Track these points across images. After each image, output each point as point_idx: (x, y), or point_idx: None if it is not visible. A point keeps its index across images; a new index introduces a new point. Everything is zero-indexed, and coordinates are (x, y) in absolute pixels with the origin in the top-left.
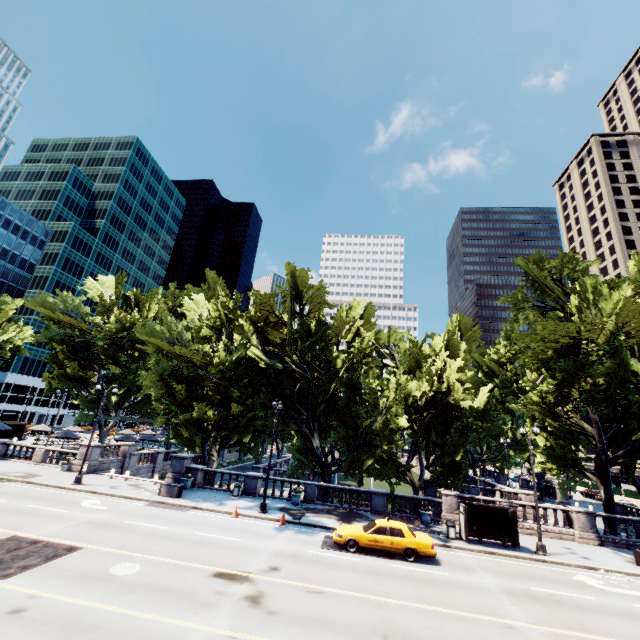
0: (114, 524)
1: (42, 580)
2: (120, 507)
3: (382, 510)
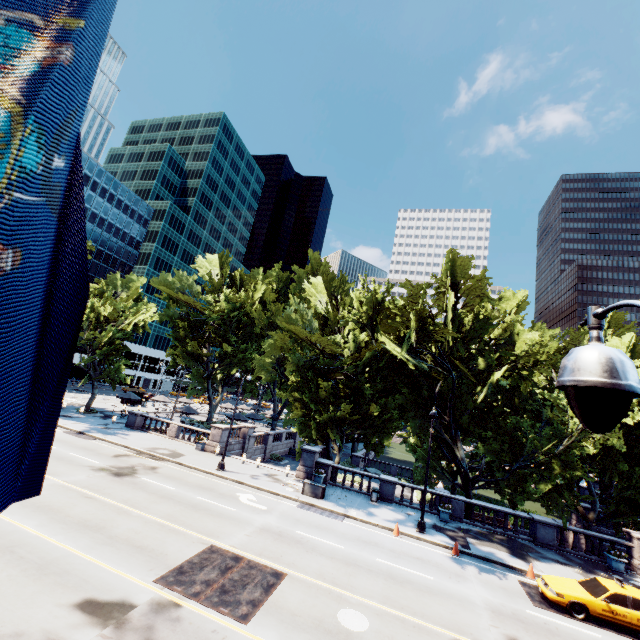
0: (289, 535)
1: (283, 631)
2: (277, 507)
3: (550, 544)
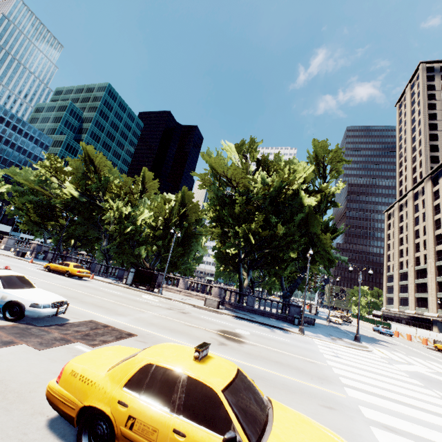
0: None
1: None
2: None
3: (121, 277)
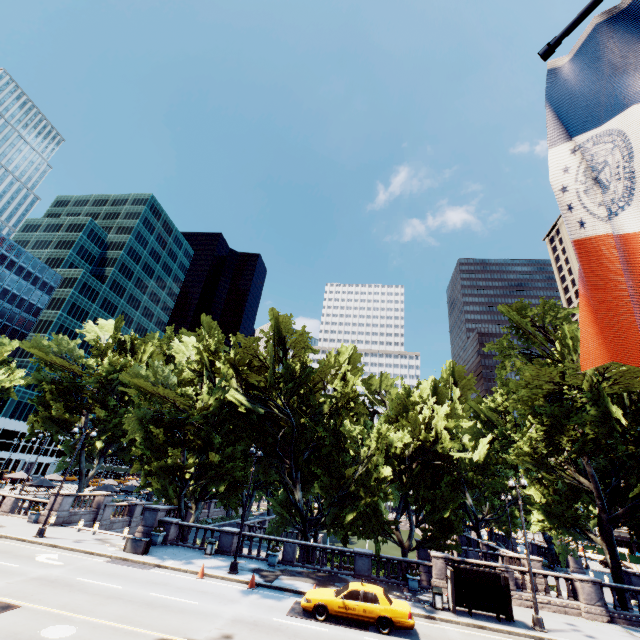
0: (64, 581)
1: None
2: (78, 563)
3: (366, 574)
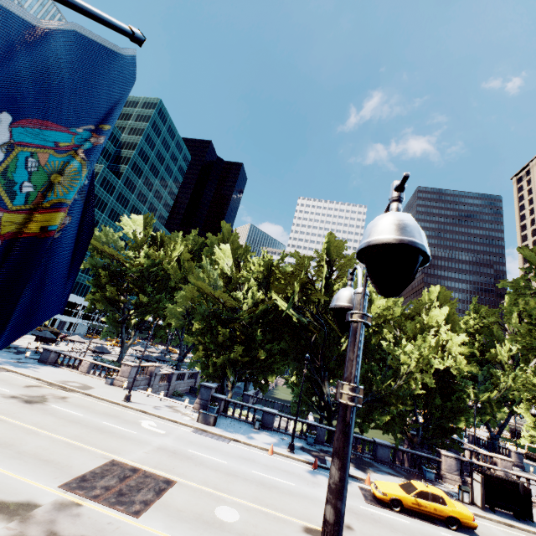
0: (182, 453)
1: (169, 522)
2: (174, 432)
3: (386, 461)
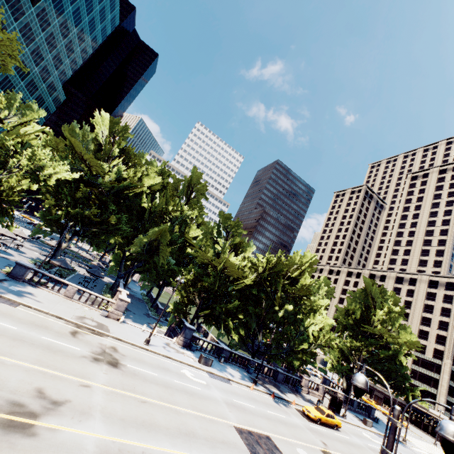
0: (237, 405)
1: None
2: (206, 380)
3: (280, 381)
